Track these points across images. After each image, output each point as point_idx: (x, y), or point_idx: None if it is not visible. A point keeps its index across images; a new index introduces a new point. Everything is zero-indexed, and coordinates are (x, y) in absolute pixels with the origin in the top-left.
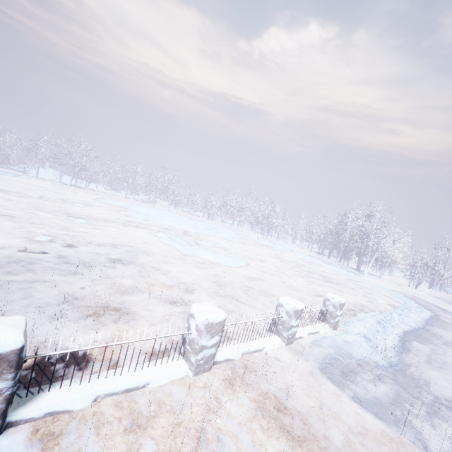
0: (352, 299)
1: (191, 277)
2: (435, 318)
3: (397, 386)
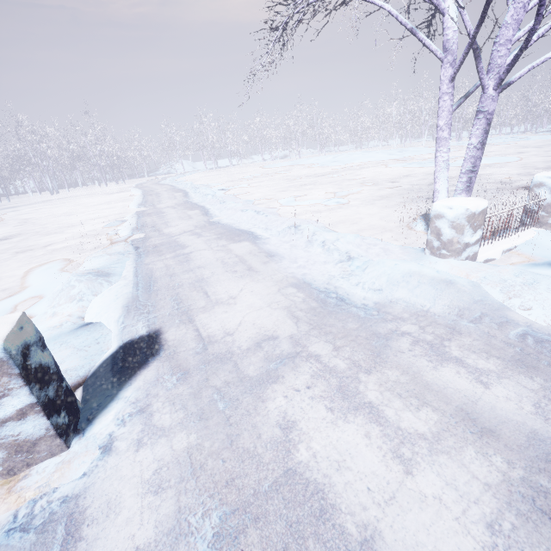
0: None
1: (512, 172)
2: None
3: None
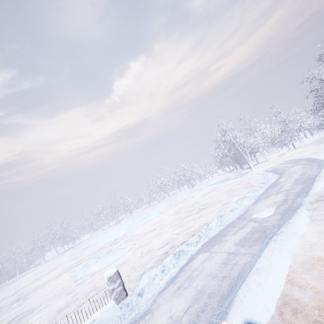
0: (202, 222)
1: (43, 319)
2: (271, 185)
3: None
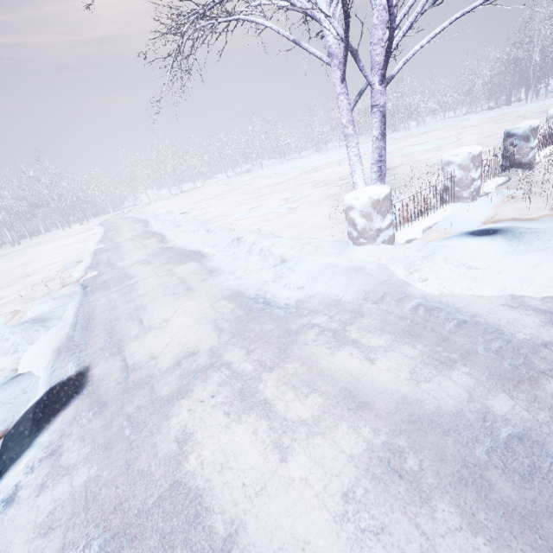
0: None
1: None
2: None
3: None
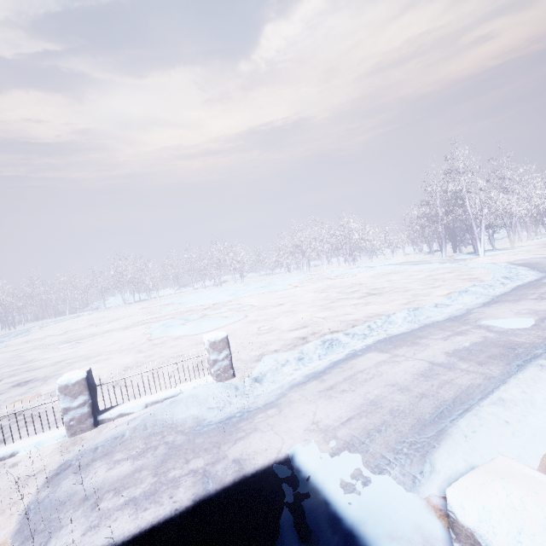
0: (372, 311)
1: (102, 371)
2: (526, 285)
3: (155, 459)
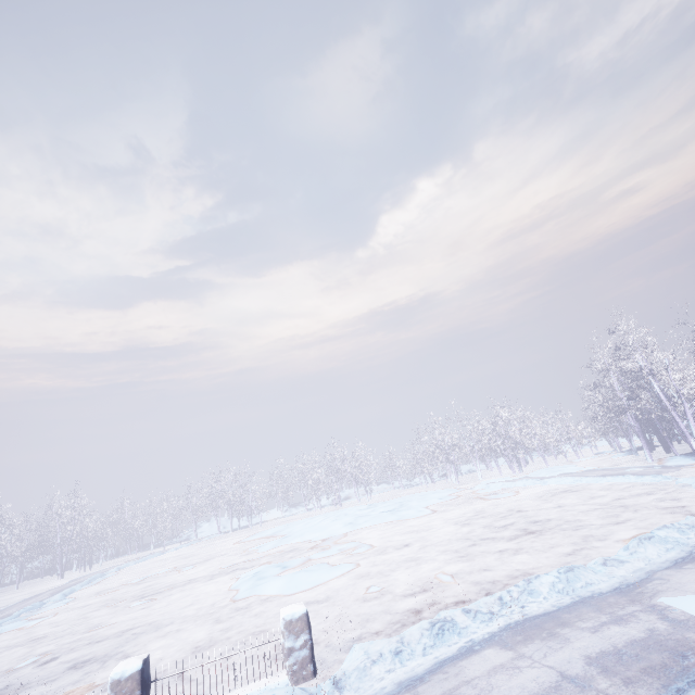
0: (521, 566)
1: (169, 652)
2: None
3: None
